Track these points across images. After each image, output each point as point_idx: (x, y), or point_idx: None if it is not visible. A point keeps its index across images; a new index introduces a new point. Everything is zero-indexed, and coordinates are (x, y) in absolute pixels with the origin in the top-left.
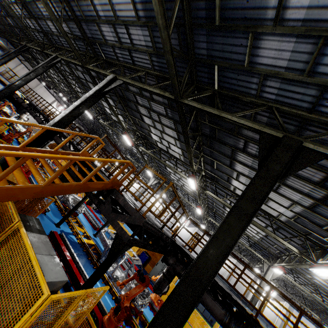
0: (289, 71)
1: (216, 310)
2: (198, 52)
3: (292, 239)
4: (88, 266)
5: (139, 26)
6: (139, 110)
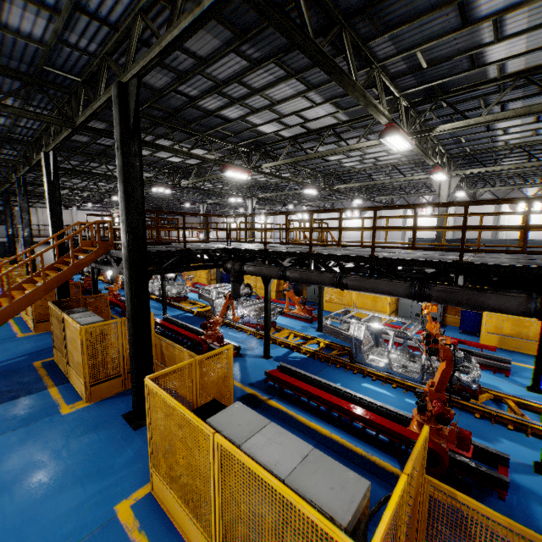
0: (54, 22)
1: (272, 273)
2: (25, 70)
3: None
4: None
5: None
6: None
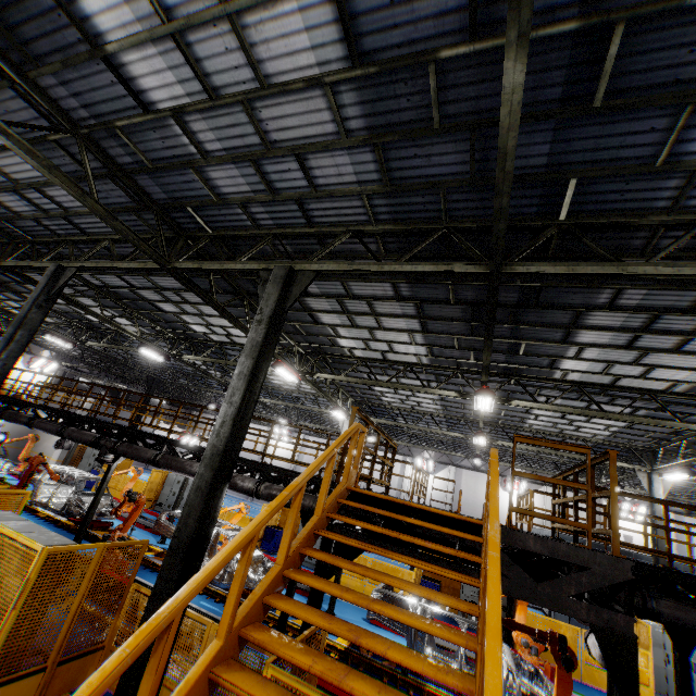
0: None
1: None
2: (520, 165)
3: (693, 412)
4: None
5: (342, 149)
6: (308, 306)
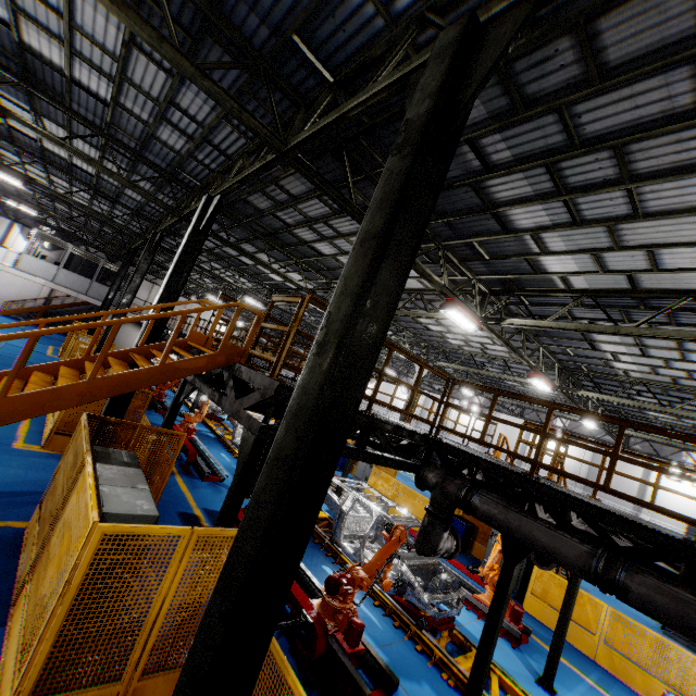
0: None
1: (564, 550)
2: (259, 43)
3: None
4: (315, 553)
5: (182, 87)
6: (302, 239)
